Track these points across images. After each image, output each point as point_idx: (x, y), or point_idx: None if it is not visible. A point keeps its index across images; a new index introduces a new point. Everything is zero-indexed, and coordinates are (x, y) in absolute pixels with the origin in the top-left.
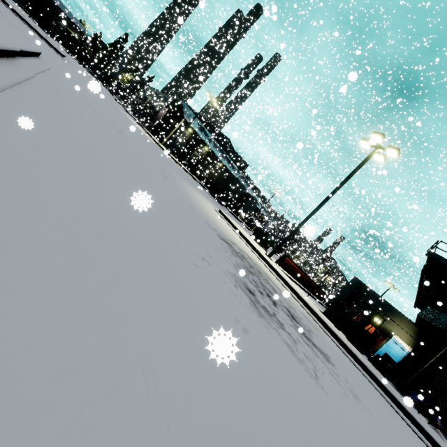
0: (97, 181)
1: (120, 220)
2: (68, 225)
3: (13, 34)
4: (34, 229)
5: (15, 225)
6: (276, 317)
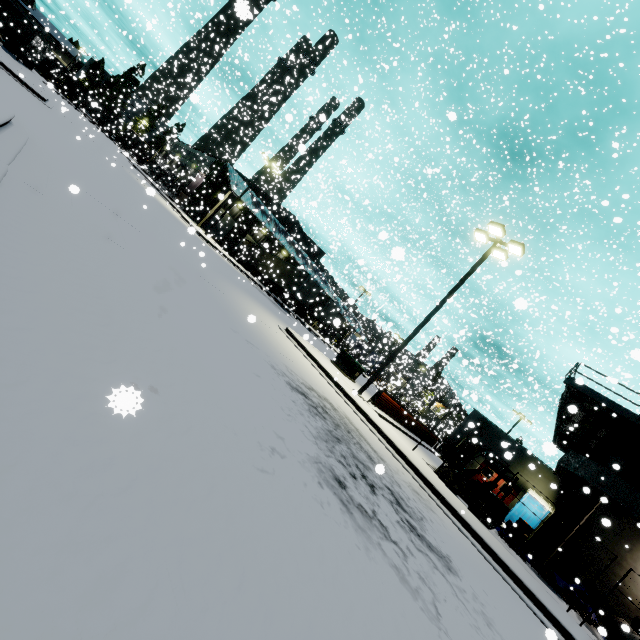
0: (114, 363)
1: (153, 434)
2: (79, 492)
3: None
4: (31, 533)
5: (1, 544)
6: (378, 517)
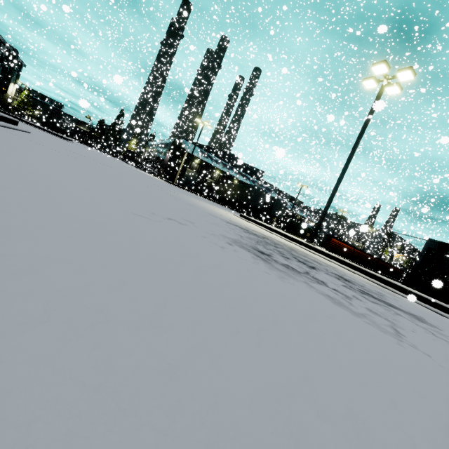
0: None
1: None
2: None
3: None
4: None
5: None
6: (311, 276)
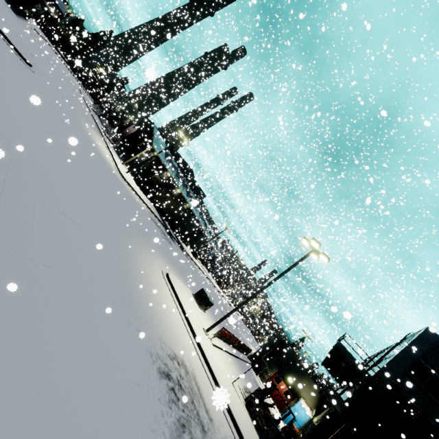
0: None
1: None
2: None
3: None
4: None
5: None
6: None
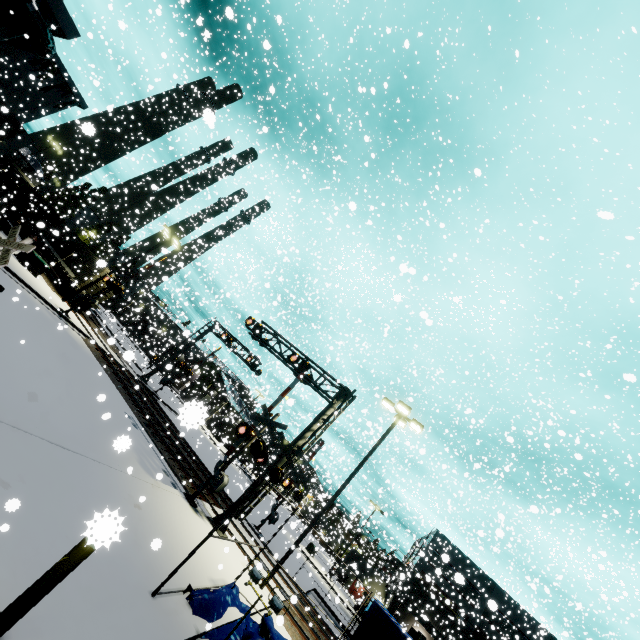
0: None
1: None
2: None
3: (302, 566)
4: None
5: None
6: None
